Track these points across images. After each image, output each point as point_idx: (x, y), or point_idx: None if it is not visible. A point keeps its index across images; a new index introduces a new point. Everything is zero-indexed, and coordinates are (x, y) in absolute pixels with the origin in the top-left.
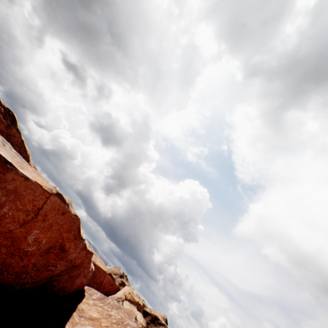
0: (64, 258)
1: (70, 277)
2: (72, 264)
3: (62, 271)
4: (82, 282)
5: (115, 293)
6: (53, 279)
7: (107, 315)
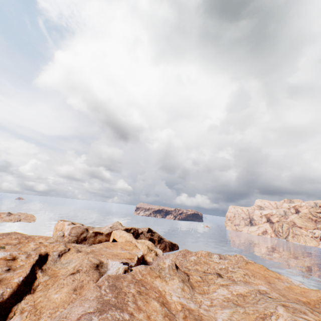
0: None
1: None
2: None
3: None
4: None
5: None
6: None
7: None
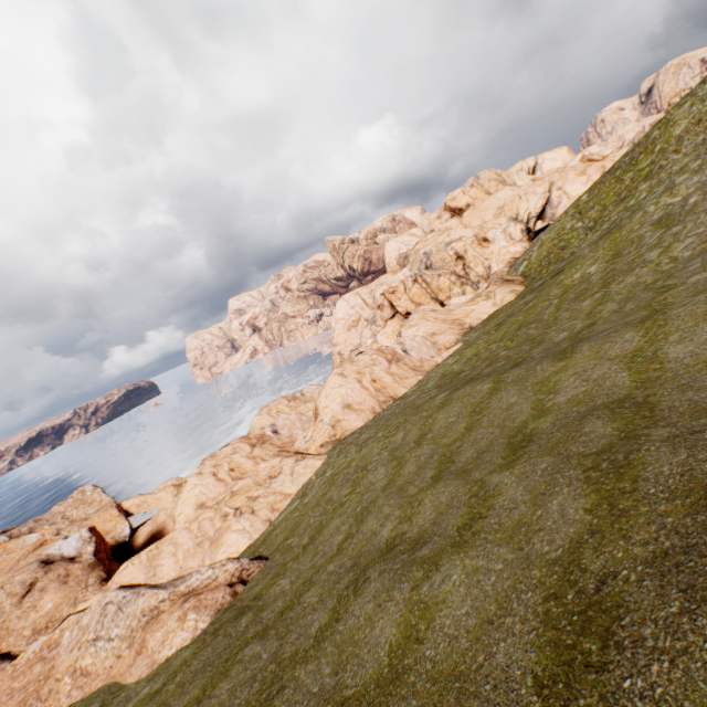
0: None
1: None
2: None
3: None
4: None
5: None
6: None
7: None
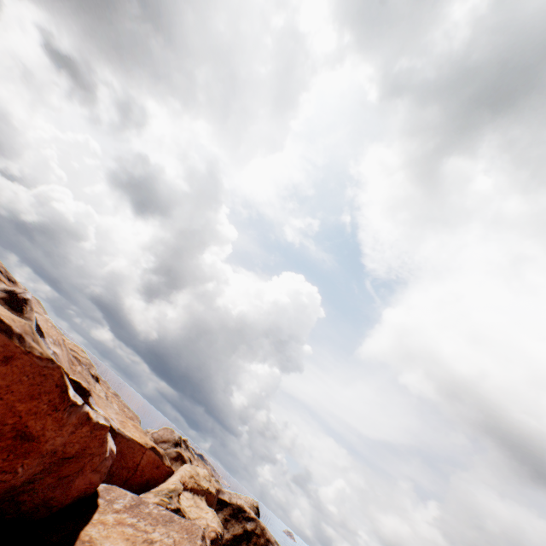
0: (33, 451)
1: (60, 479)
2: (58, 456)
3: (37, 473)
4: (91, 482)
5: (165, 481)
6: (15, 491)
7: (145, 543)
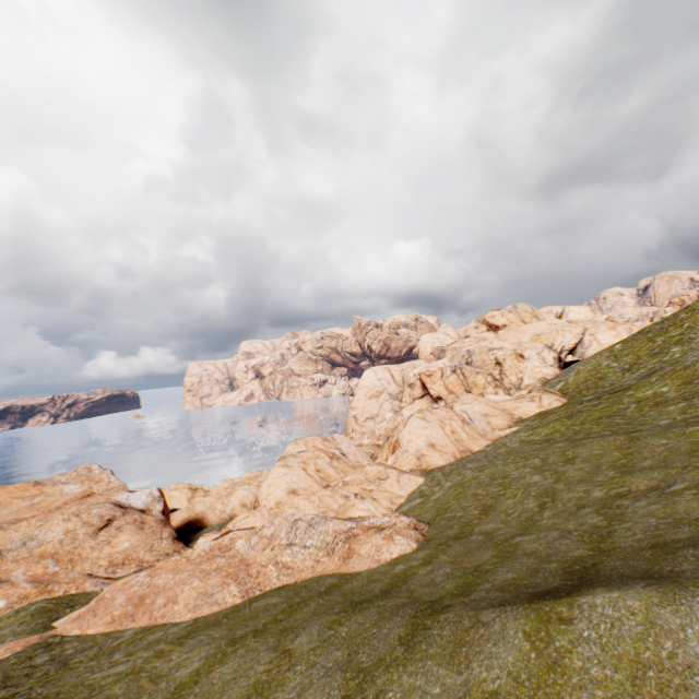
0: None
1: None
2: None
3: None
4: None
5: None
6: None
7: None
